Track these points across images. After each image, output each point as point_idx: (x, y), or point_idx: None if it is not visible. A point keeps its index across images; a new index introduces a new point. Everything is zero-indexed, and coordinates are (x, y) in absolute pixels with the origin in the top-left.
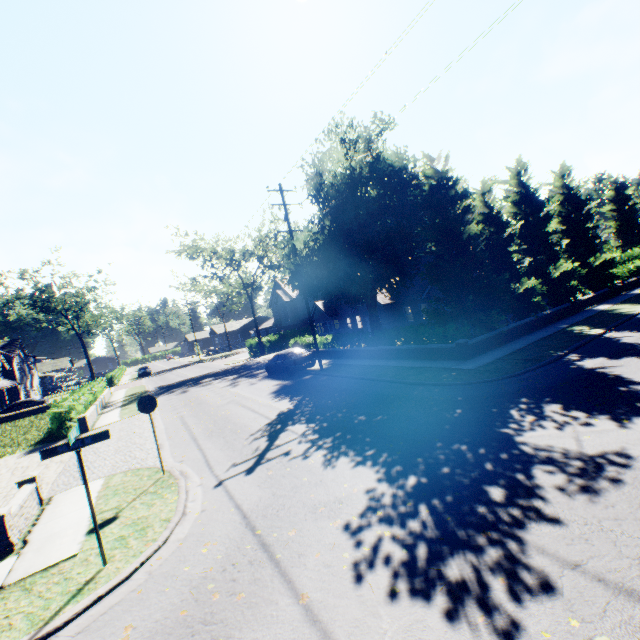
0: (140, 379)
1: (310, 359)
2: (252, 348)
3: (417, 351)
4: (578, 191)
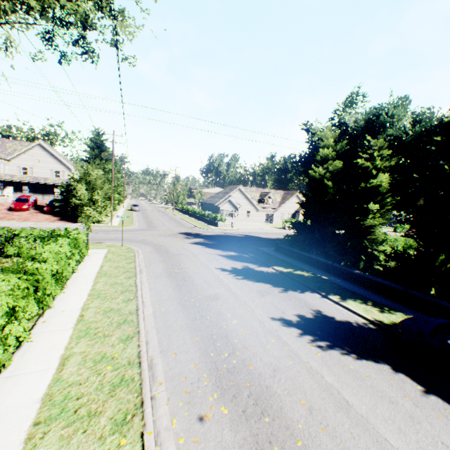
0: None
1: None
2: None
3: None
4: None
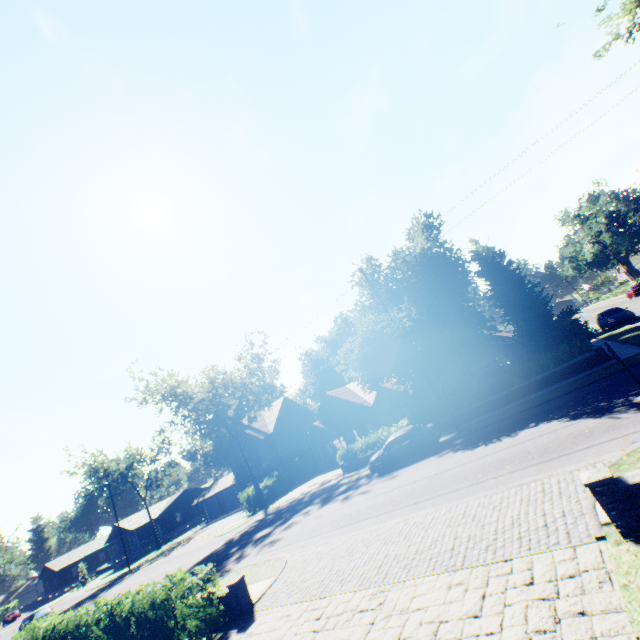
0: None
1: (436, 429)
2: (250, 501)
3: (551, 376)
4: None
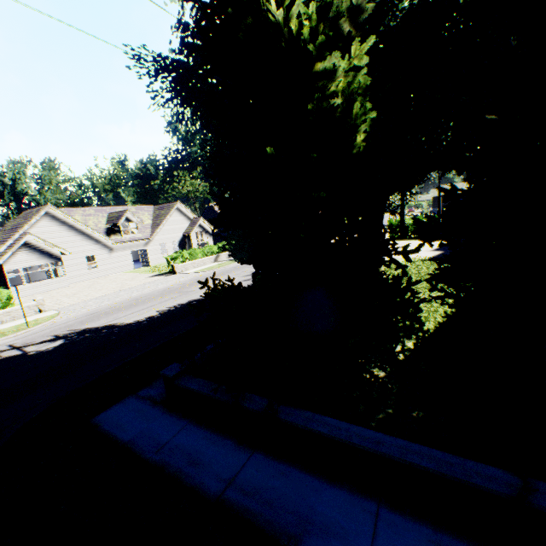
0: None
1: None
2: (391, 229)
3: None
4: None
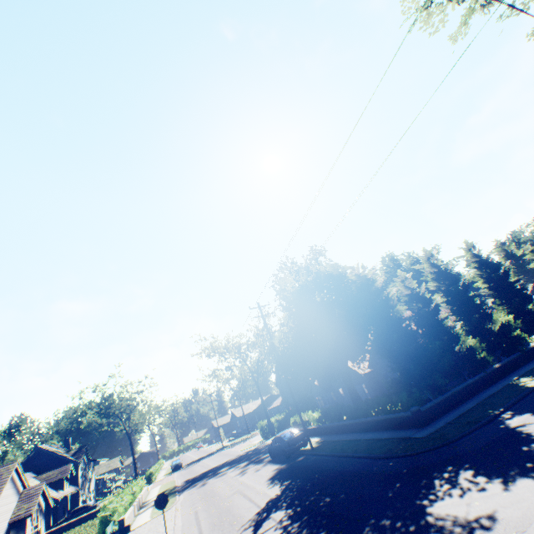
0: (173, 473)
1: (302, 438)
2: (263, 429)
3: (385, 421)
4: (487, 257)
